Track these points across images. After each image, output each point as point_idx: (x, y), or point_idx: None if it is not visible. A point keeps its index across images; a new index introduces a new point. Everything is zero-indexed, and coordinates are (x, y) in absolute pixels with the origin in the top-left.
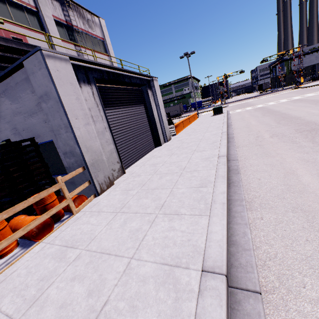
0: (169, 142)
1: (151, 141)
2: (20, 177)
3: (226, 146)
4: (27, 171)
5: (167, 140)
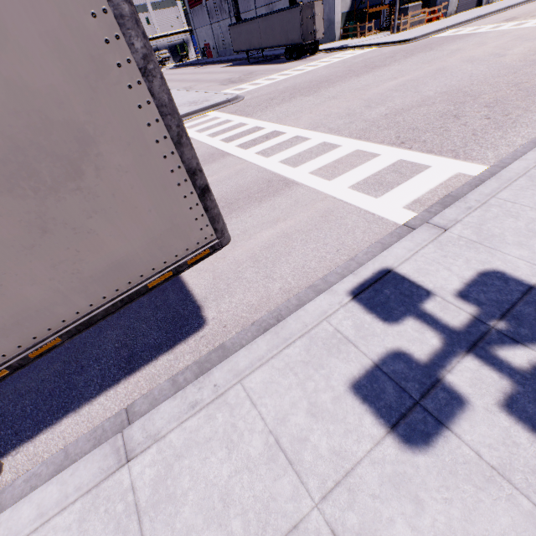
0: (489, 5)
1: (476, 1)
2: (424, 5)
3: (516, 3)
4: (426, 3)
5: (488, 4)
